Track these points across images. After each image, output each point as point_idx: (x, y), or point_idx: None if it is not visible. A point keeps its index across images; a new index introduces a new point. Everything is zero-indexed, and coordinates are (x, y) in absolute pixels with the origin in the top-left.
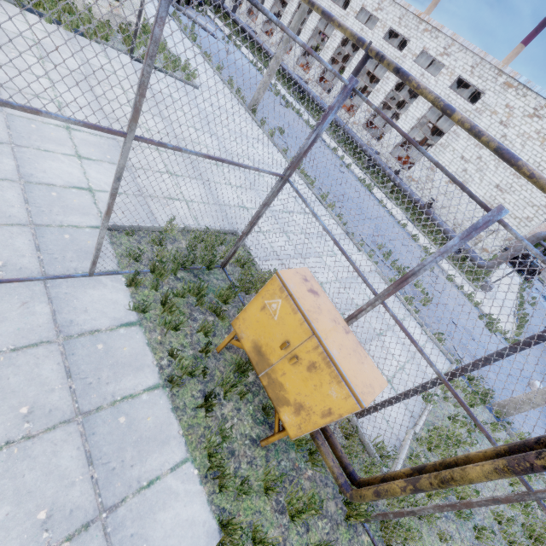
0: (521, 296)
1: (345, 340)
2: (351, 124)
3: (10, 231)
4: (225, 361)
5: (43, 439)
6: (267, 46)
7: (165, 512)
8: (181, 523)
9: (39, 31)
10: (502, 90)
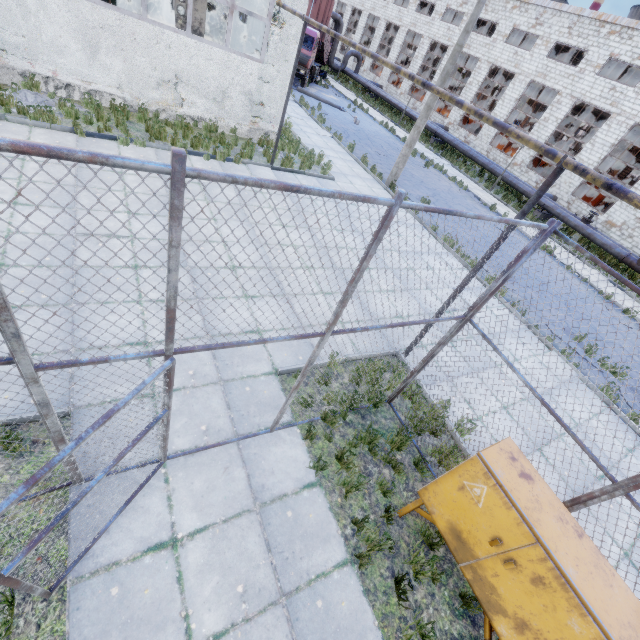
0: None
1: (581, 550)
2: (510, 167)
3: (207, 391)
4: (408, 527)
5: (258, 623)
6: (396, 99)
7: None
8: None
9: None
10: None
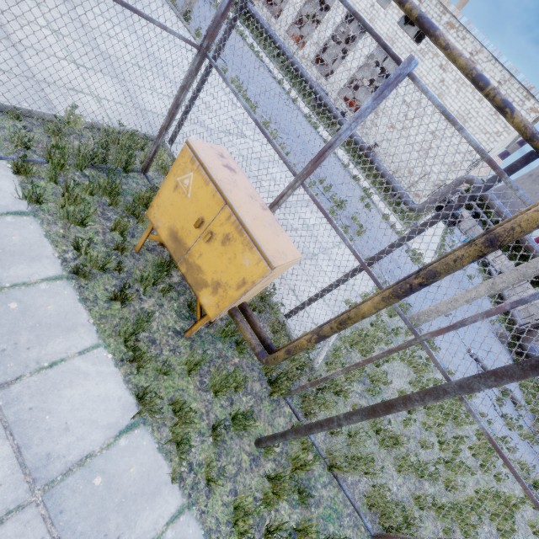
0: (443, 239)
1: (261, 215)
2: (300, 59)
3: None
4: (146, 261)
5: None
6: None
7: (73, 389)
8: (92, 398)
9: None
10: (445, 31)
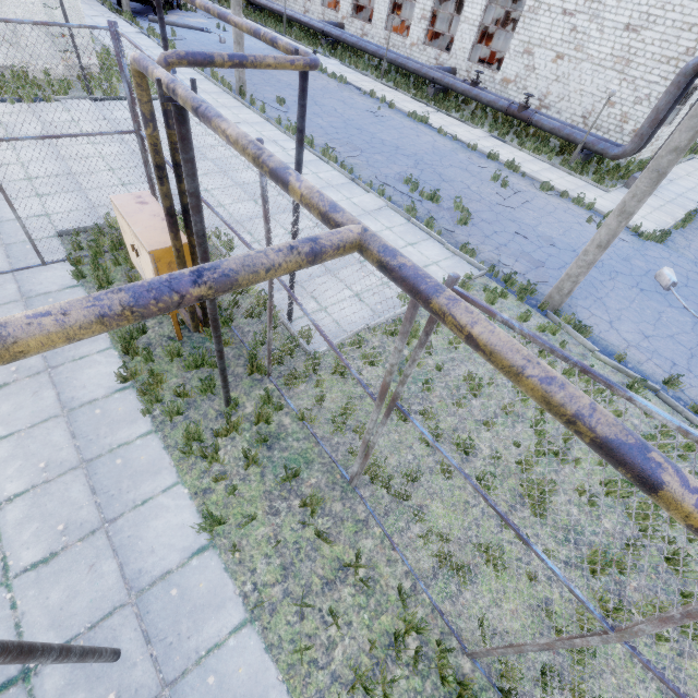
0: None
1: (158, 224)
2: (409, 49)
3: None
4: None
5: None
6: (280, 5)
7: (91, 370)
8: (102, 374)
9: (5, 115)
10: None
